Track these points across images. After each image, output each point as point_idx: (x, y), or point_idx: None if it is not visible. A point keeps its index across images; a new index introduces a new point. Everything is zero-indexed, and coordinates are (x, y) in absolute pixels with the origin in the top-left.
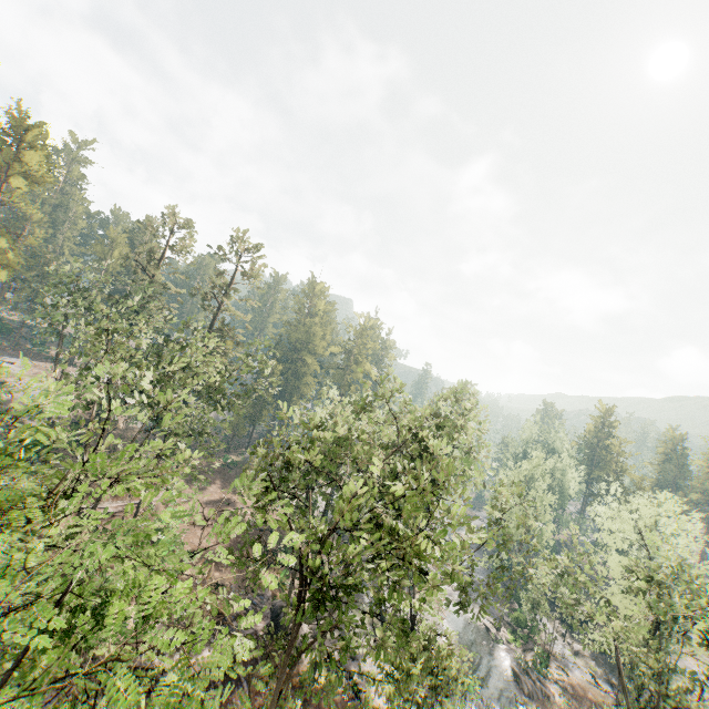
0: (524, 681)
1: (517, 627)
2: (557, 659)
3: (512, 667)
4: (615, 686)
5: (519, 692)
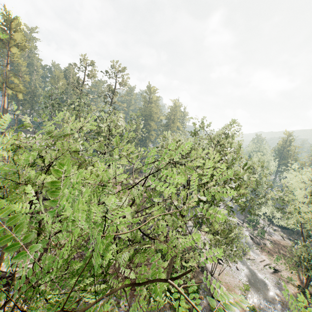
0: (255, 240)
1: (250, 222)
2: (267, 232)
3: (249, 235)
4: (291, 240)
5: (253, 243)
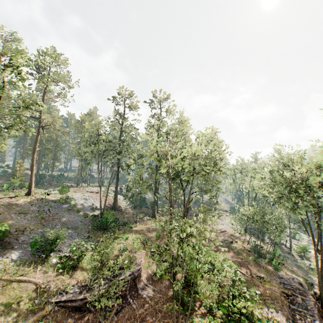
0: None
1: None
2: None
3: None
4: None
5: None
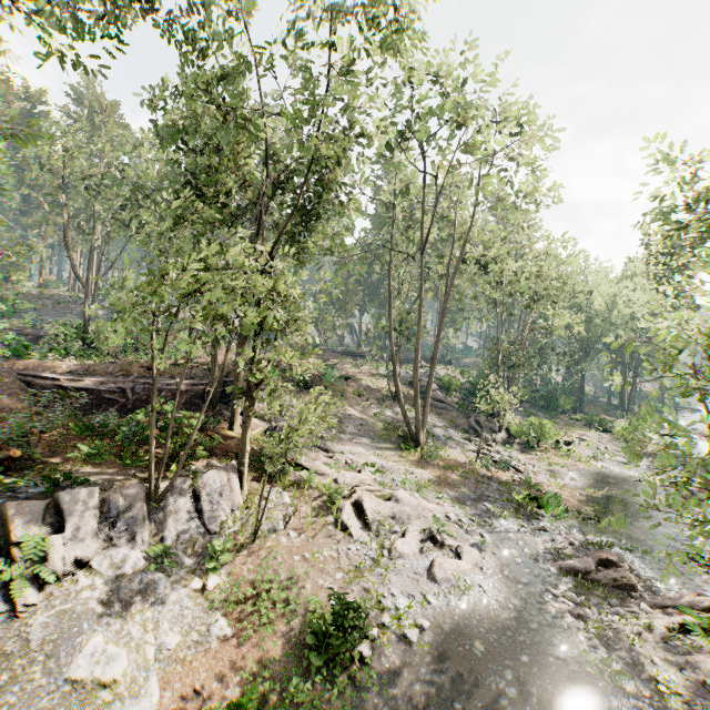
0: None
1: None
2: None
3: None
4: None
5: None
